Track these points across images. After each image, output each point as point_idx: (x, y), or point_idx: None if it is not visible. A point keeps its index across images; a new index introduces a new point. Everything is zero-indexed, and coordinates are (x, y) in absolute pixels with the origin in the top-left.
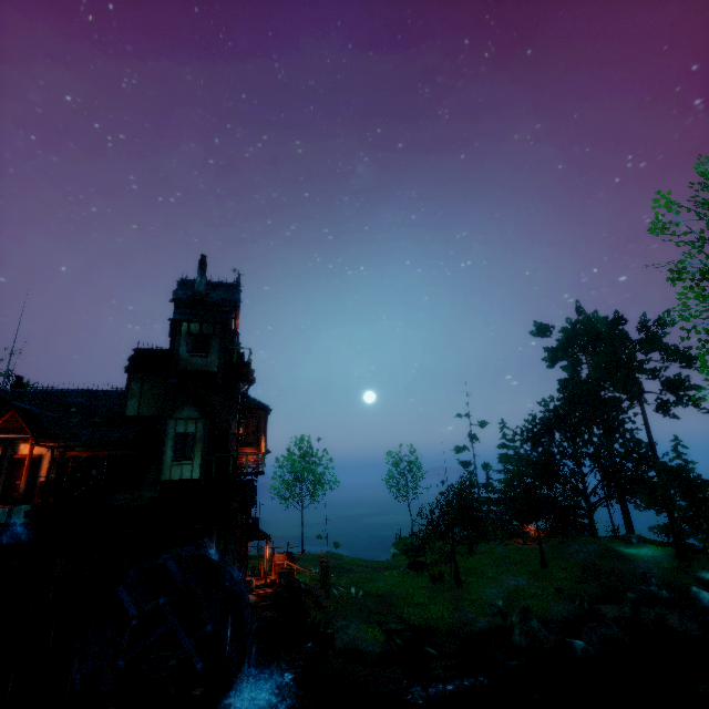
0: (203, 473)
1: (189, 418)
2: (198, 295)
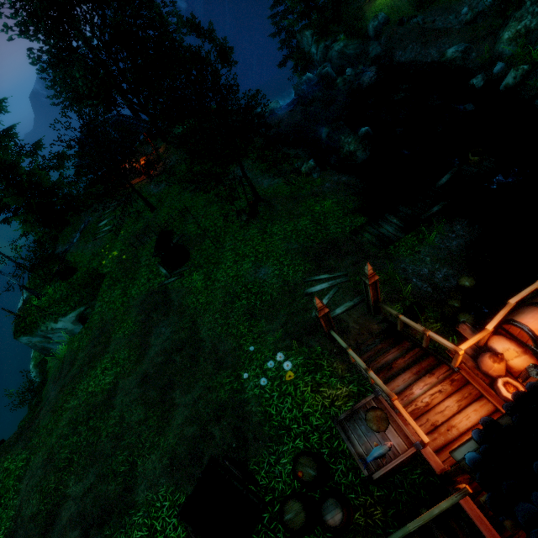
0: None
1: None
2: None
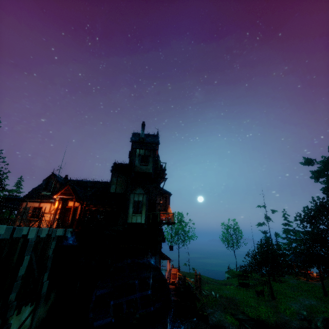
0: (146, 220)
1: (140, 193)
2: (141, 139)
